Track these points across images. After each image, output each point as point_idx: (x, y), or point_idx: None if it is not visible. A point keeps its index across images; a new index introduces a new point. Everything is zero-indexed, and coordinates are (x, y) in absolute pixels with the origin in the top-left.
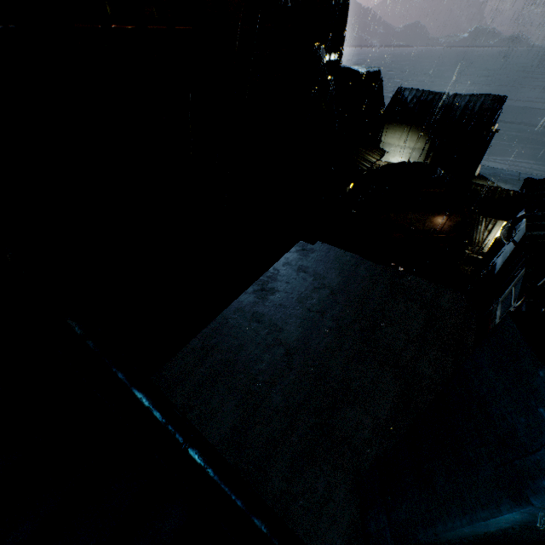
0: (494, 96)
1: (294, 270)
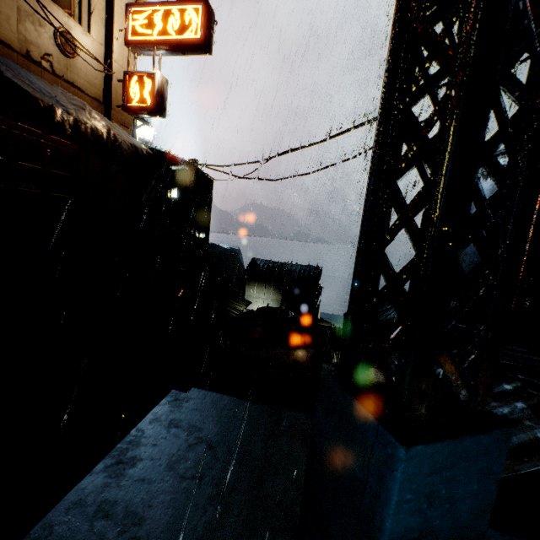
0: (315, 266)
1: (164, 426)
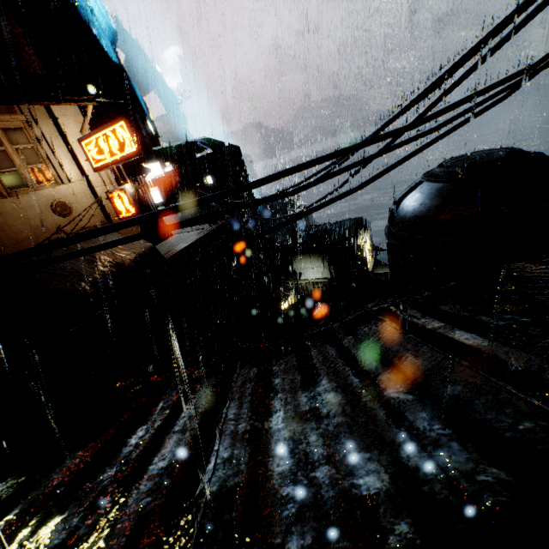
0: (354, 219)
1: None
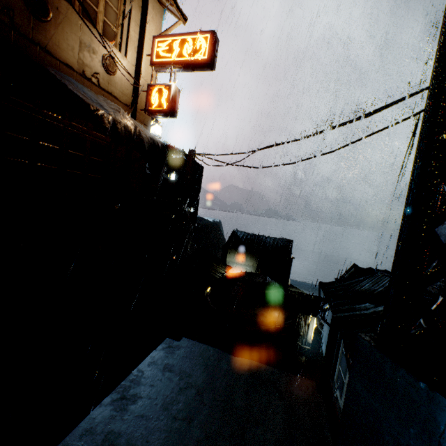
0: (286, 239)
1: (159, 369)
